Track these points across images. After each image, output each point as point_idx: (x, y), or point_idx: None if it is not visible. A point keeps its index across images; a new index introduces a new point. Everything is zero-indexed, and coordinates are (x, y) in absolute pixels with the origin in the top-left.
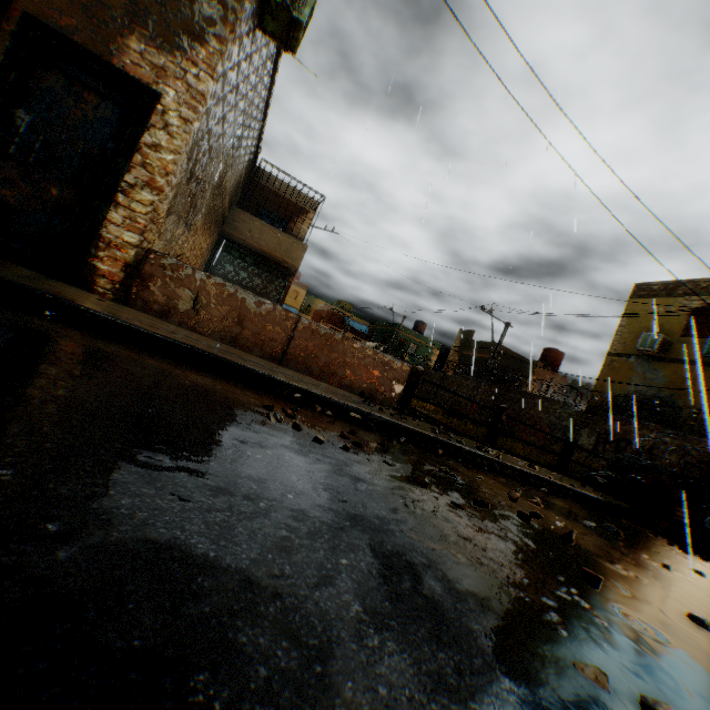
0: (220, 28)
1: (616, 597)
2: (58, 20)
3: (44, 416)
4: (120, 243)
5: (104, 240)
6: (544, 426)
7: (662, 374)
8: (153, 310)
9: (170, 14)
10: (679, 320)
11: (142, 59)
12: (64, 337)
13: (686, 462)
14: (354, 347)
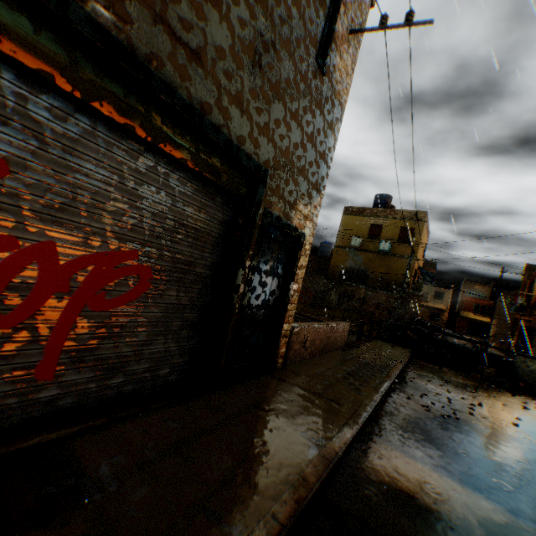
0: (325, 179)
1: (519, 426)
2: (275, 205)
3: (530, 475)
4: (286, 333)
5: (281, 335)
6: (311, 291)
7: (362, 258)
8: (292, 360)
9: (311, 179)
10: (367, 229)
11: (301, 214)
12: (415, 433)
13: (379, 302)
14: (339, 327)
